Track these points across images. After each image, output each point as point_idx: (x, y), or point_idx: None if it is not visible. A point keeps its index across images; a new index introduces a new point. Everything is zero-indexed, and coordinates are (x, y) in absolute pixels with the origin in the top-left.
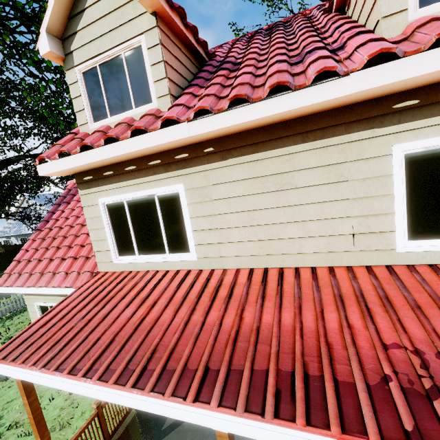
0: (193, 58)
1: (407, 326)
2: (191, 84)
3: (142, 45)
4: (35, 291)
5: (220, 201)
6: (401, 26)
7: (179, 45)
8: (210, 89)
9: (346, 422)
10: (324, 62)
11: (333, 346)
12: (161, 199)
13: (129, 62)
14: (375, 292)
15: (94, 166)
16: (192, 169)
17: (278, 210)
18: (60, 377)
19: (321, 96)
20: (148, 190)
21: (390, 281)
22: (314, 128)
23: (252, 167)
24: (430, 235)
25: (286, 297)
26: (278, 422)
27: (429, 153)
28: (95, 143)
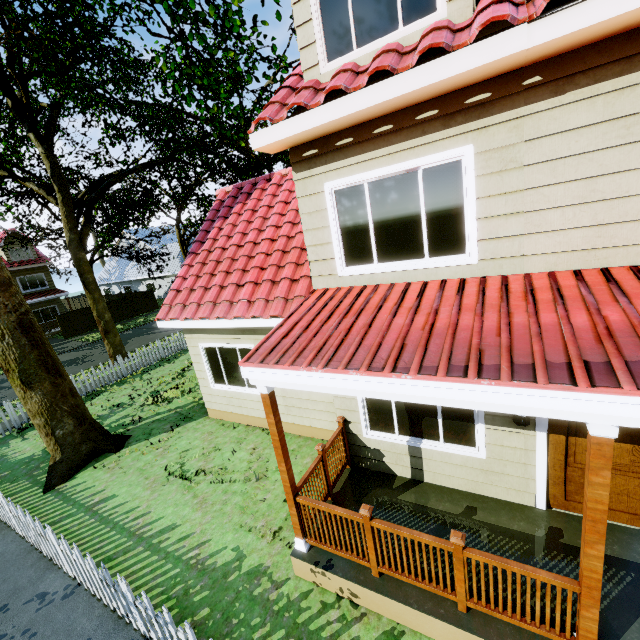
0: None
1: None
2: None
3: None
4: (208, 325)
5: (536, 166)
6: None
7: None
8: None
9: None
10: None
11: None
12: (428, 175)
13: None
14: None
15: (328, 131)
16: (494, 118)
17: None
18: (356, 376)
19: None
20: (408, 162)
21: None
22: None
23: (612, 101)
24: None
25: None
26: None
27: None
28: (349, 86)
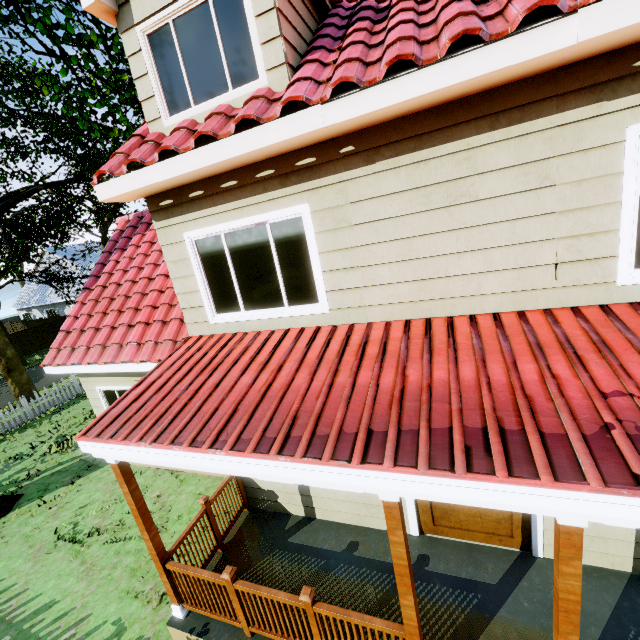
0: (310, 3)
1: (632, 372)
2: (314, 46)
3: None
4: (98, 370)
5: (363, 226)
6: None
7: None
8: (350, 50)
9: (559, 472)
10: None
11: (533, 399)
12: (276, 229)
13: (220, 13)
14: (585, 337)
15: (176, 184)
16: (322, 181)
17: (448, 235)
18: (180, 451)
19: (530, 50)
20: (256, 216)
21: (607, 323)
22: (509, 107)
23: (412, 172)
24: None
25: (462, 350)
26: (472, 476)
27: None
28: (180, 146)
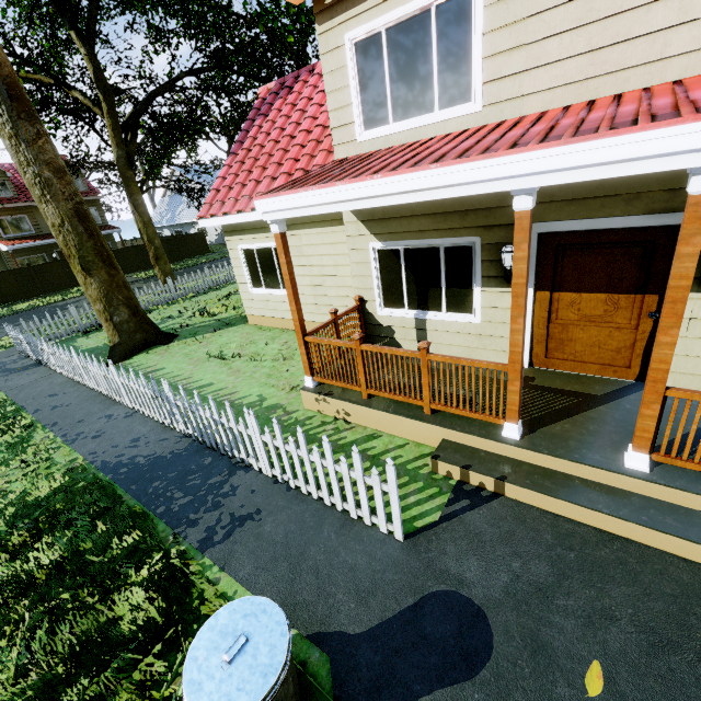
0: None
1: None
2: None
3: None
4: (244, 219)
5: None
6: None
7: None
8: None
9: None
10: None
11: (697, 100)
12: (441, 13)
13: None
14: None
15: None
16: None
17: None
18: (341, 186)
19: None
20: None
21: None
22: None
23: None
24: None
25: (626, 102)
26: (613, 131)
27: None
28: None
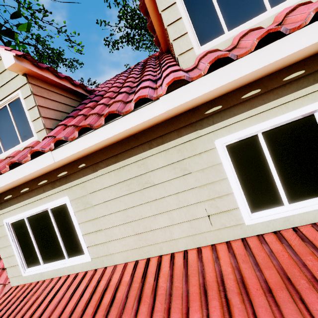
0: (74, 96)
1: None
2: (67, 116)
3: (20, 96)
4: None
5: (99, 205)
6: (193, 59)
7: (56, 90)
8: (73, 120)
9: None
10: (141, 91)
11: None
12: (54, 211)
13: (13, 109)
14: (233, 275)
15: None
16: (72, 183)
17: (145, 205)
18: None
19: (144, 117)
20: (41, 206)
21: (245, 258)
22: (155, 137)
23: (117, 174)
24: (267, 205)
25: (159, 295)
26: None
27: (243, 142)
28: None
